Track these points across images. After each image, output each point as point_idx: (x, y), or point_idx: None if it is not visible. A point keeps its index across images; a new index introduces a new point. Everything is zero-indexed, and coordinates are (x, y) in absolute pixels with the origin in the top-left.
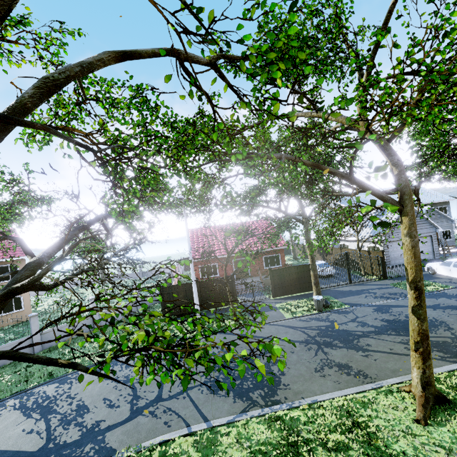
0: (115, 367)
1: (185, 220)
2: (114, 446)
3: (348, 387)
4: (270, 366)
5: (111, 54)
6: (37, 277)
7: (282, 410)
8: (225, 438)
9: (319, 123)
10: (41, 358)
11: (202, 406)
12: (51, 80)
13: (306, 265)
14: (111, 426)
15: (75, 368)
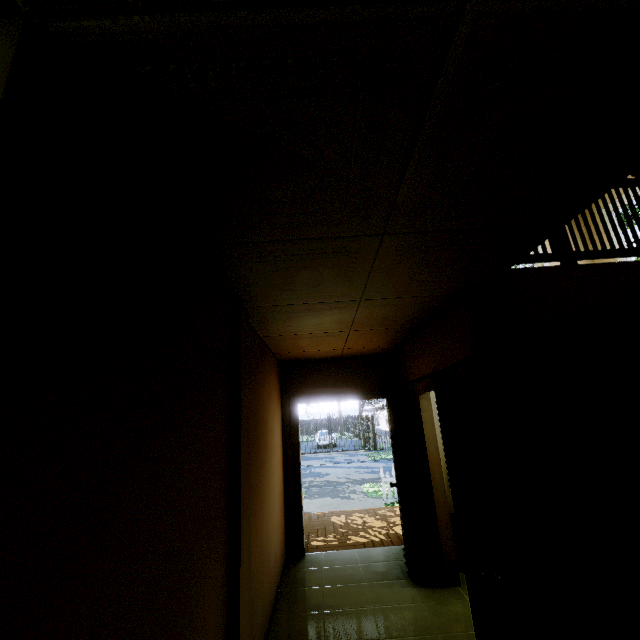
0: None
1: None
2: None
3: None
4: None
5: None
6: None
7: None
8: None
9: None
10: None
11: None
12: None
13: None
14: None
15: None
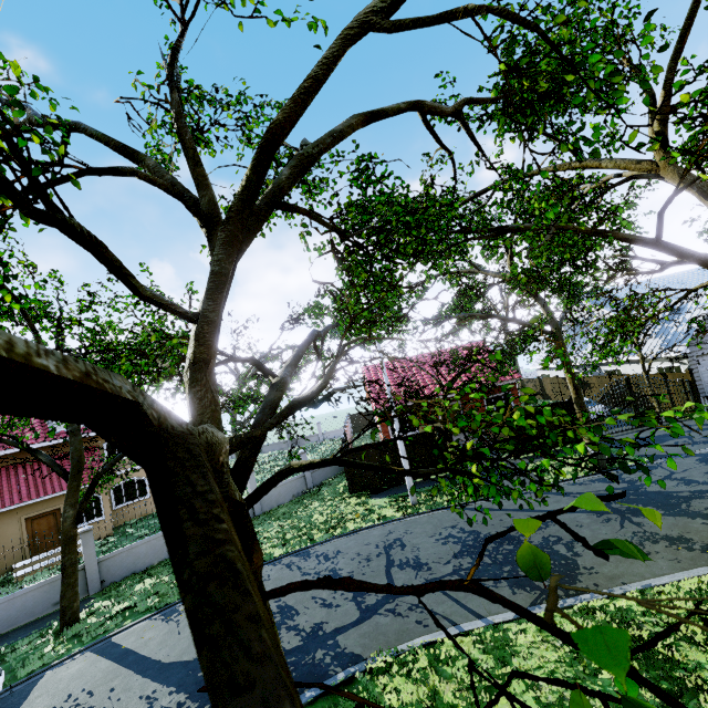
0: (308, 560)
1: (377, 345)
2: (356, 651)
3: (697, 566)
4: (551, 546)
5: (360, 118)
6: (324, 384)
7: (598, 599)
8: (520, 637)
9: (571, 179)
10: (374, 465)
11: (465, 600)
12: (305, 157)
13: (563, 402)
14: (339, 629)
15: (413, 476)
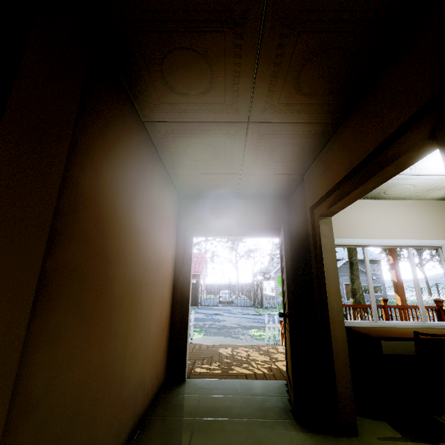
0: None
1: None
2: None
3: None
4: None
5: None
6: None
7: None
8: None
9: None
10: None
11: None
12: None
13: (193, 283)
14: None
15: None
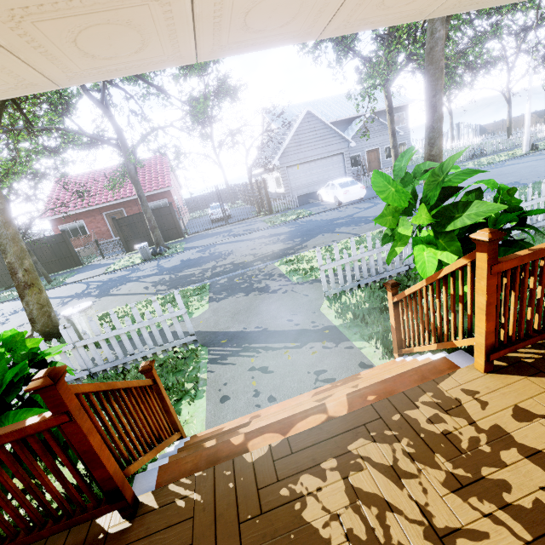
0: None
1: None
2: None
3: None
4: None
5: None
6: None
7: None
8: None
9: None
10: None
11: None
12: None
13: (163, 208)
14: None
15: None
